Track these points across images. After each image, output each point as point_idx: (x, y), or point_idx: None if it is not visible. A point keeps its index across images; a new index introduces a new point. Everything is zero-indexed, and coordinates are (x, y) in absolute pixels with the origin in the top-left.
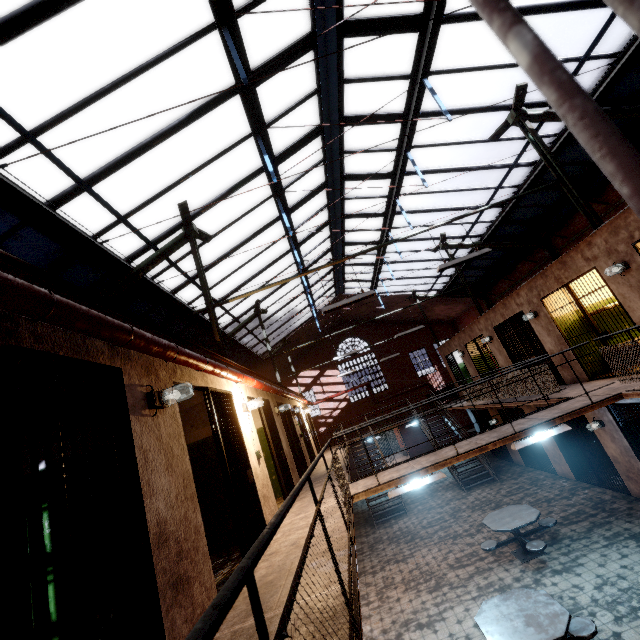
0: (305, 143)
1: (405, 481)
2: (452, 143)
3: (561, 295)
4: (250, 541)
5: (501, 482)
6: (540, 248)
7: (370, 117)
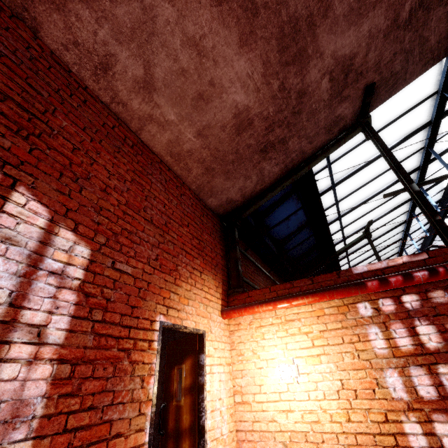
0: (439, 182)
1: None
2: None
3: None
4: None
5: None
6: None
7: None
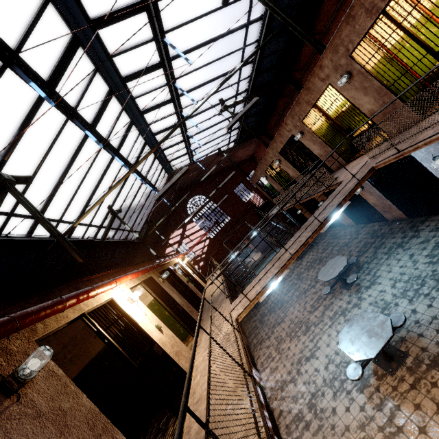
0: (69, 59)
1: (266, 290)
2: (195, 18)
3: (314, 113)
4: (178, 400)
5: (317, 245)
6: (287, 84)
7: (115, 13)
